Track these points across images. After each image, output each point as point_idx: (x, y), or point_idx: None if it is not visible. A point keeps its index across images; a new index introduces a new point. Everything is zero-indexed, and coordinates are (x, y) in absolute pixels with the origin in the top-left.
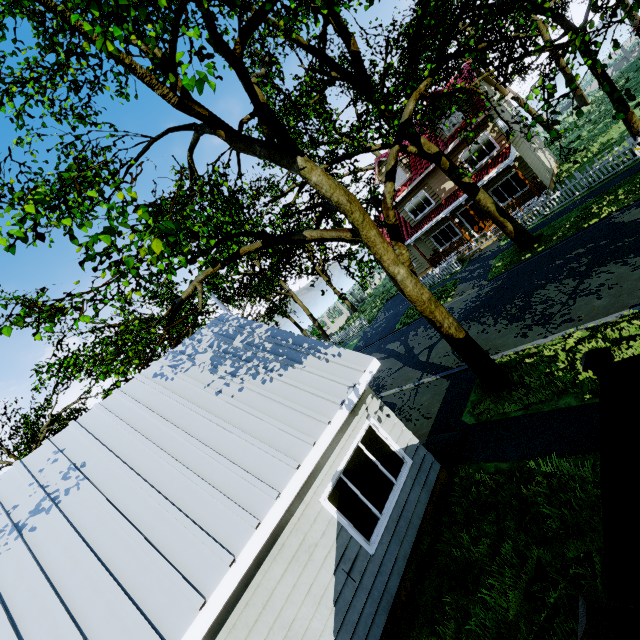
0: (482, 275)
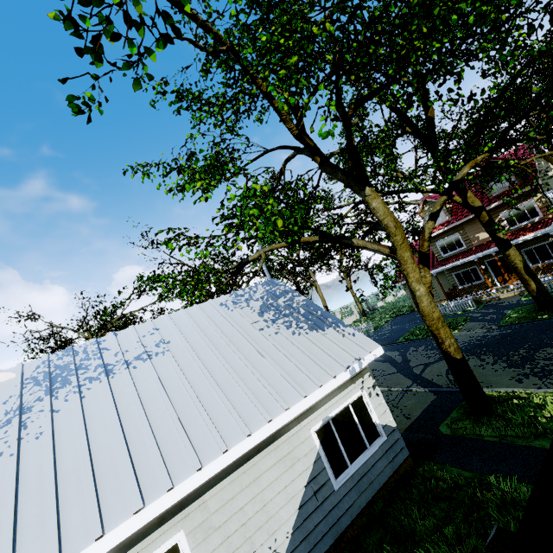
0: (494, 320)
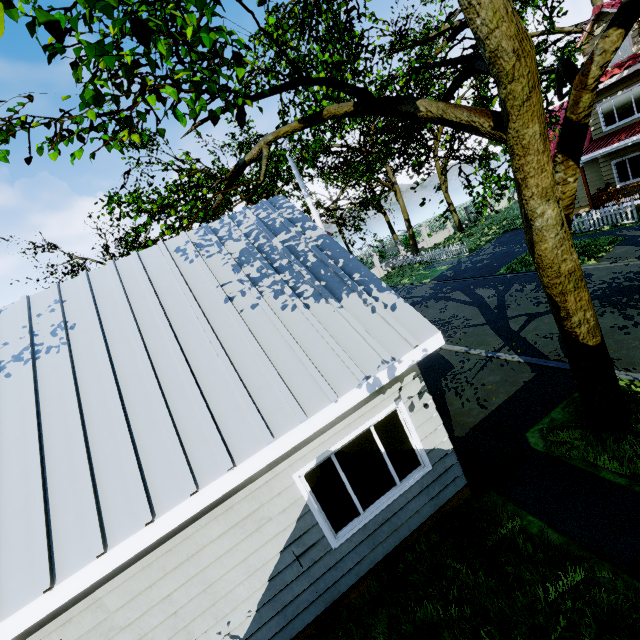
0: None
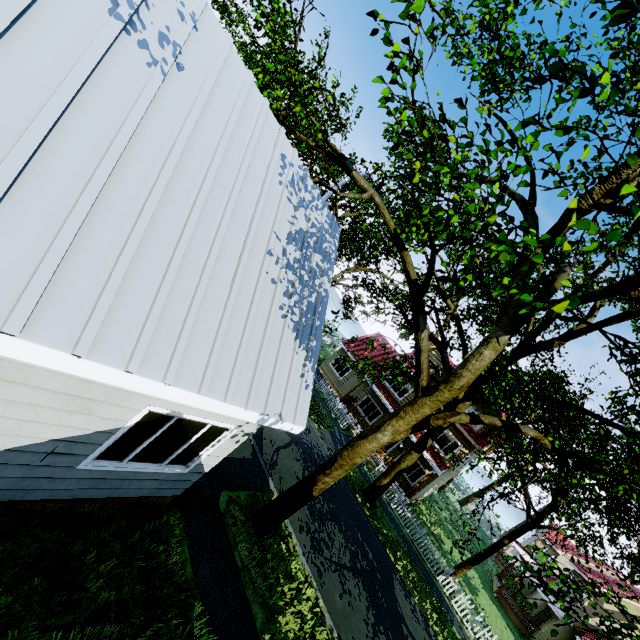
0: None
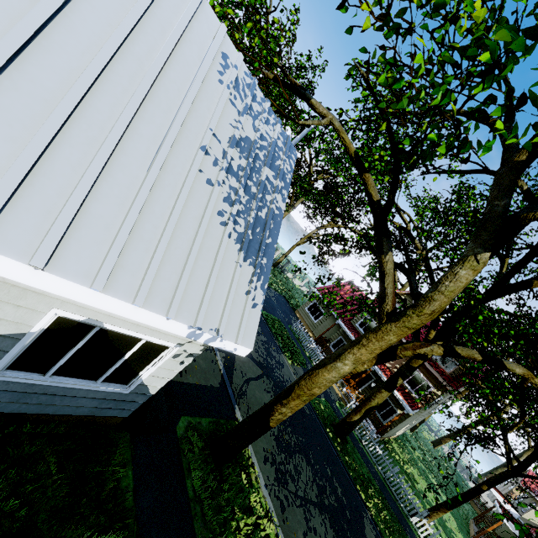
0: None
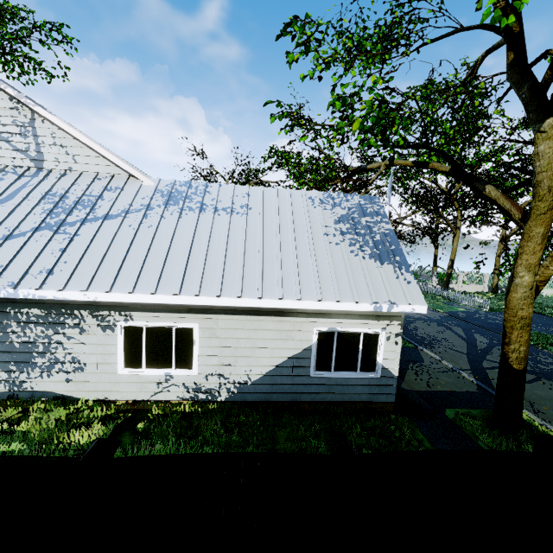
0: None
